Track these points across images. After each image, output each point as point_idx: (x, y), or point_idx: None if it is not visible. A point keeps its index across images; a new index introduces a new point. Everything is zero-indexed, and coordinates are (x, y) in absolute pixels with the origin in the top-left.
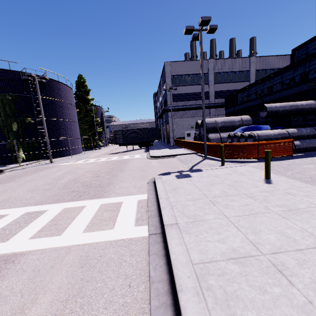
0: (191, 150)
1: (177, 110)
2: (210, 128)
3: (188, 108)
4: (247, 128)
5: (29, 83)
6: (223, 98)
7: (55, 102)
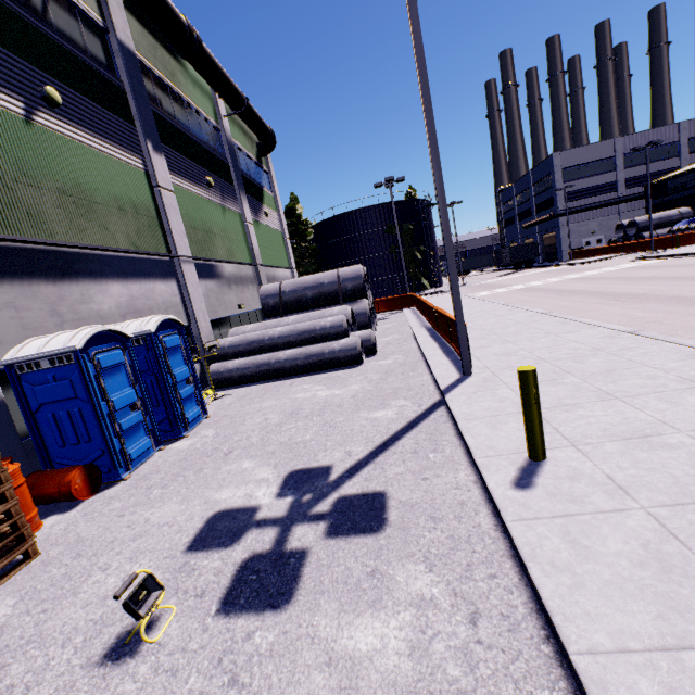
0: (620, 254)
1: (573, 213)
2: (642, 227)
3: (589, 209)
4: (690, 220)
5: (420, 210)
6: (638, 187)
7: (431, 226)
